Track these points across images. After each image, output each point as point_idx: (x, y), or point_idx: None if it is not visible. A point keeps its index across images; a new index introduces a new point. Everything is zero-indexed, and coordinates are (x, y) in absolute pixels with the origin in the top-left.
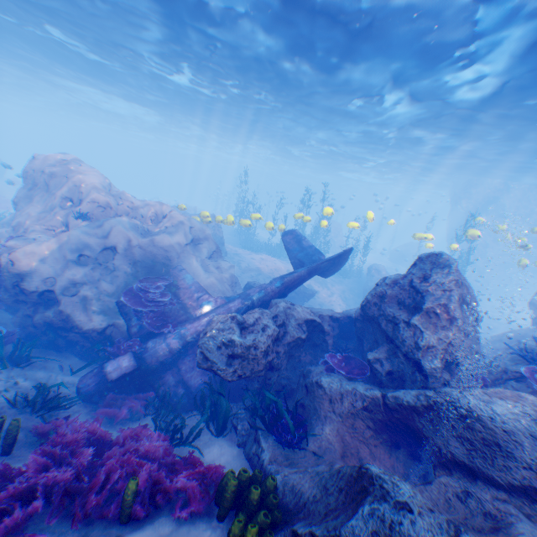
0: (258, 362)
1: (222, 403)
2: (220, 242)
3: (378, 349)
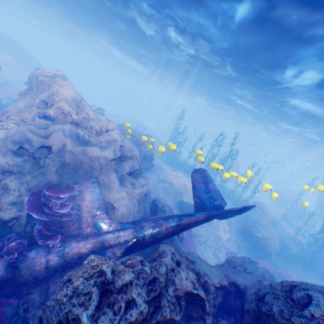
0: None
1: None
2: (149, 156)
3: None
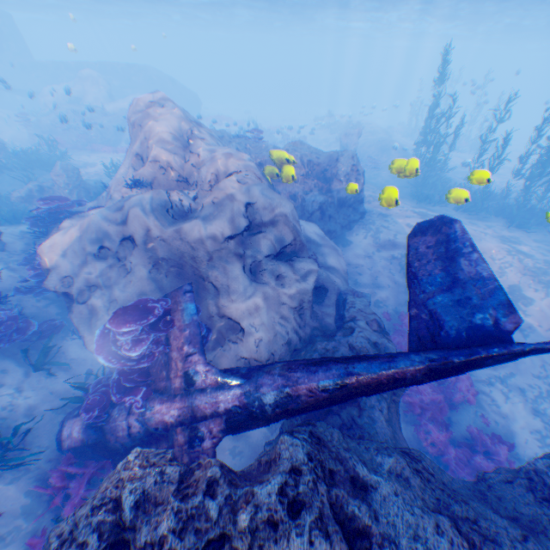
0: None
1: None
2: (352, 199)
3: None
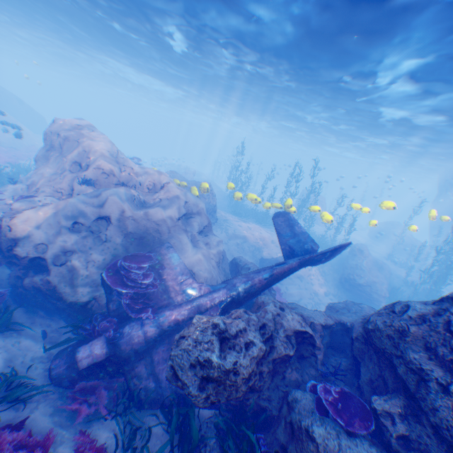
0: (238, 389)
1: (191, 425)
2: (212, 209)
3: (391, 400)
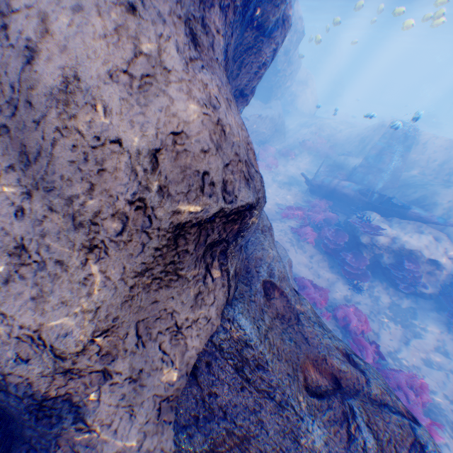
0: None
1: None
2: None
3: None
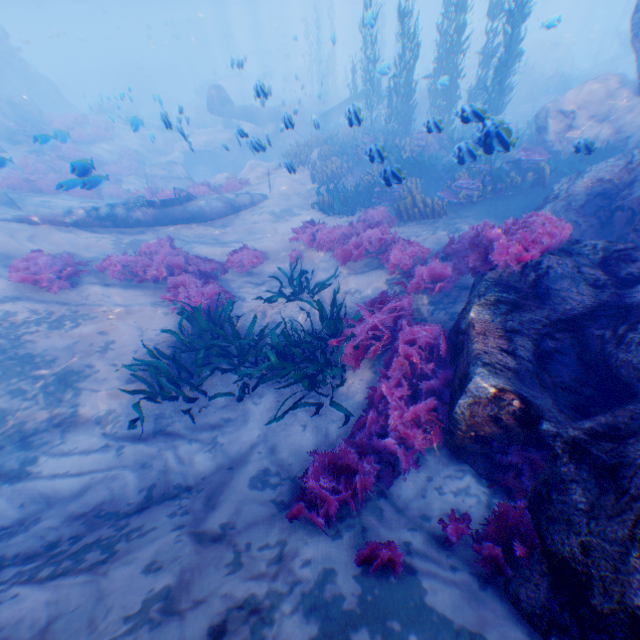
0: None
1: None
2: None
3: None
